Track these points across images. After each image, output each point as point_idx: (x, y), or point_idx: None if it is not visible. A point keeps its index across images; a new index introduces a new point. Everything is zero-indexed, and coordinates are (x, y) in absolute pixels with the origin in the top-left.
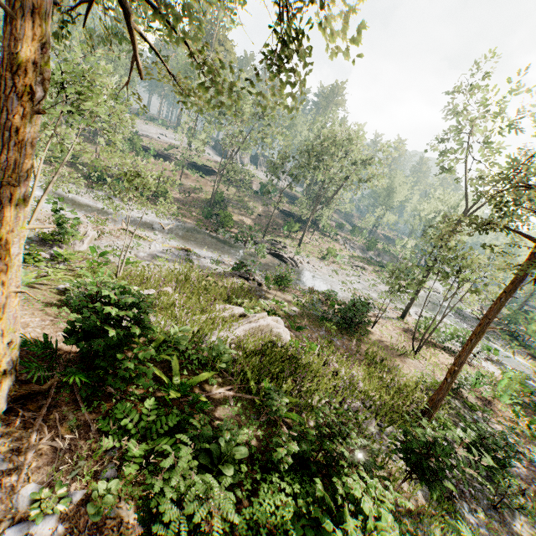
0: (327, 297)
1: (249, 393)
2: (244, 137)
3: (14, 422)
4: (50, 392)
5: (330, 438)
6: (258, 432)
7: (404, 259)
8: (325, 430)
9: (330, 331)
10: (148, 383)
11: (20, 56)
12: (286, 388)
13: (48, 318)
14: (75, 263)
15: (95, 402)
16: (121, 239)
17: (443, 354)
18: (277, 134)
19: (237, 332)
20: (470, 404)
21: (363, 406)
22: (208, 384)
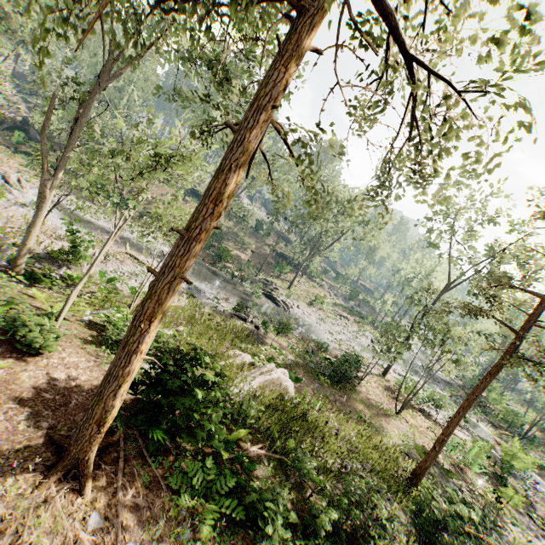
0: (318, 347)
1: (274, 451)
2: (253, 179)
3: (97, 476)
4: (120, 444)
5: (356, 505)
6: (291, 495)
7: (394, 321)
8: (353, 497)
9: (322, 384)
10: (220, 445)
11: (224, 195)
12: (306, 448)
13: (92, 358)
14: (85, 287)
15: (160, 457)
16: (125, 264)
17: (420, 416)
18: (284, 182)
19: (254, 383)
20: (446, 470)
21: (364, 470)
22: (241, 441)
